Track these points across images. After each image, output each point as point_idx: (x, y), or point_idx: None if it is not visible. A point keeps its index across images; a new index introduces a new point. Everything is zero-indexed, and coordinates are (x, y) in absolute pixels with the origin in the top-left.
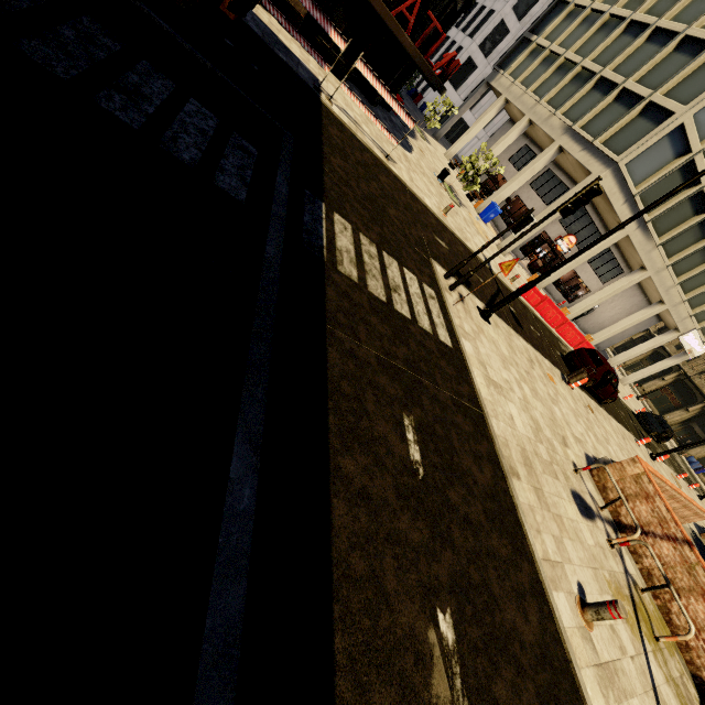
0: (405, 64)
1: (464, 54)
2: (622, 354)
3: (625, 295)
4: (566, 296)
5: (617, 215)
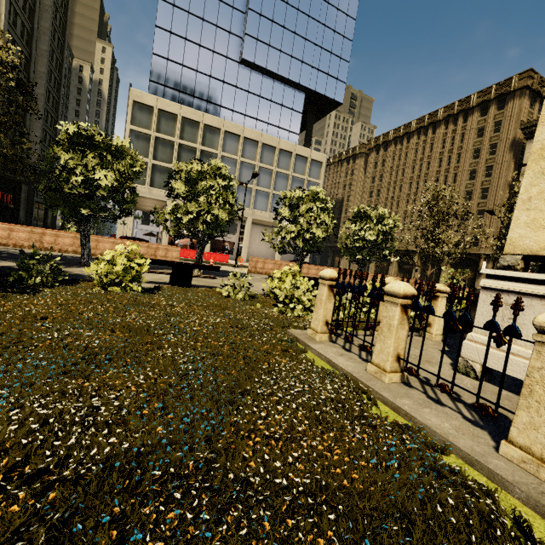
0: (3, 210)
1: (139, 212)
2: (275, 254)
3: (256, 232)
4: (228, 253)
5: (154, 199)
